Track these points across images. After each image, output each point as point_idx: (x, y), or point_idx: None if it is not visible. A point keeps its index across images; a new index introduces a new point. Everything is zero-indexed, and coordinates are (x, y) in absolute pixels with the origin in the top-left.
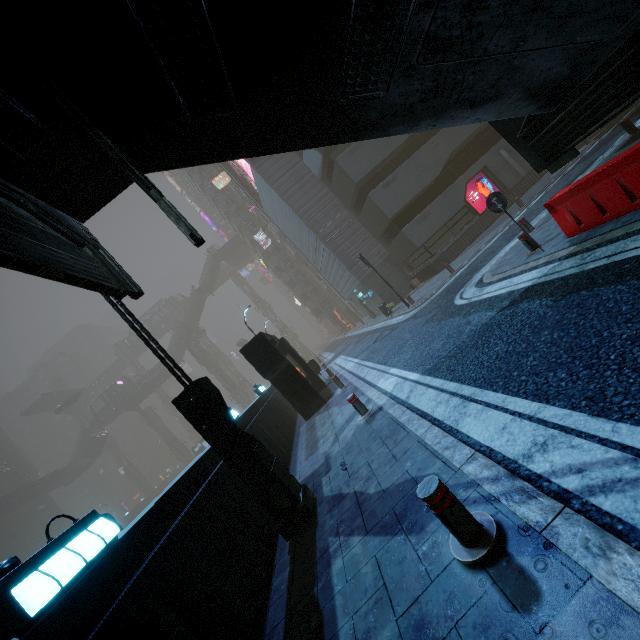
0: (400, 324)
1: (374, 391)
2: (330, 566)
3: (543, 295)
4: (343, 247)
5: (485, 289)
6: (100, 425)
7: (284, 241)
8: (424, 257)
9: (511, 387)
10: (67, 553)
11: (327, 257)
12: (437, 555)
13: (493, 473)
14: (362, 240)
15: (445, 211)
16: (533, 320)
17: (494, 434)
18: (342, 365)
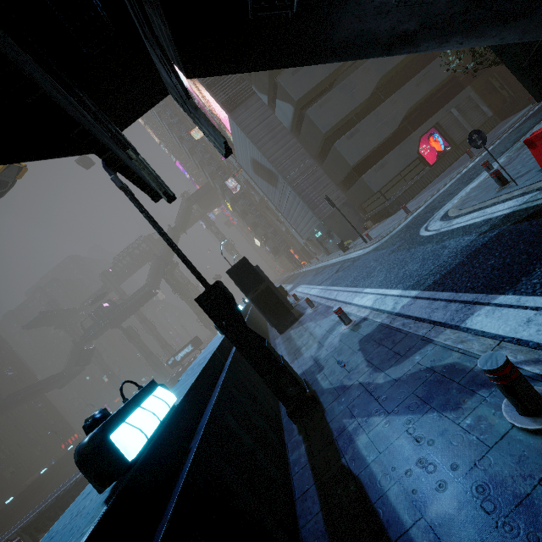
0: (361, 256)
1: (352, 307)
2: (354, 441)
3: (531, 217)
4: (307, 191)
5: (454, 221)
6: (89, 339)
7: (250, 188)
8: (379, 202)
9: (523, 289)
10: (143, 411)
11: (292, 200)
12: (487, 426)
13: (533, 356)
14: (324, 186)
15: (400, 161)
16: (527, 237)
17: (517, 327)
18: (305, 292)
